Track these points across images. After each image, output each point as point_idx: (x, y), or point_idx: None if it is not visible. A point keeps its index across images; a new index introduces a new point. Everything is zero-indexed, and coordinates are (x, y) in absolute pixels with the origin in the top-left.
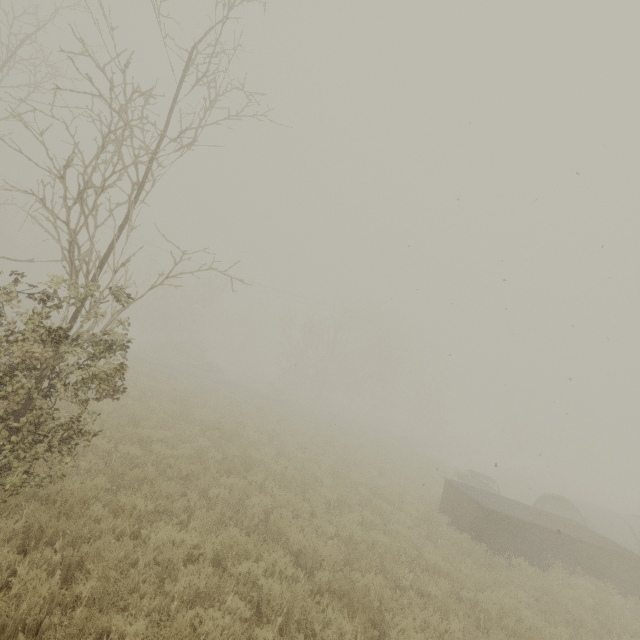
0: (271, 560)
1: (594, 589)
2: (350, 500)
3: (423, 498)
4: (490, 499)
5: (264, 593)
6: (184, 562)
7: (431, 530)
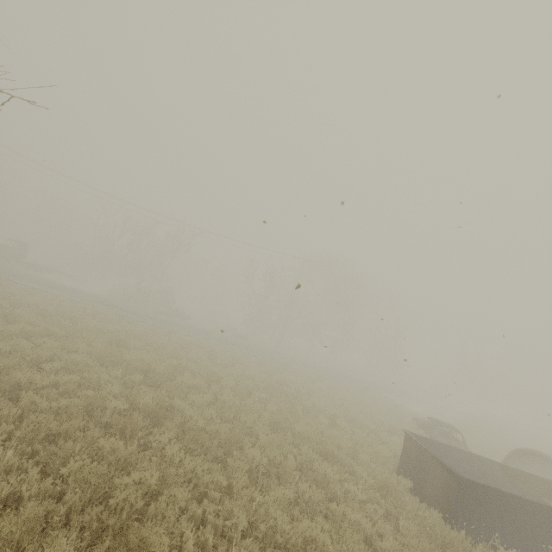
0: None
1: None
2: (286, 464)
3: (379, 455)
4: (460, 458)
5: None
6: None
7: (390, 504)
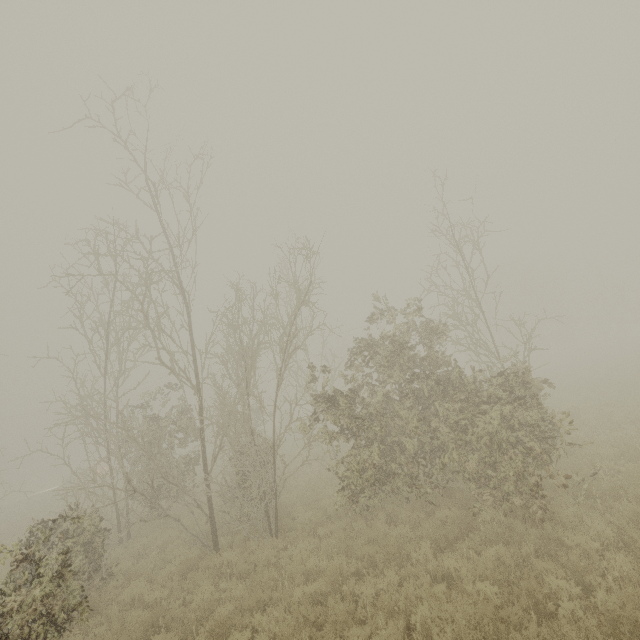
0: None
1: None
2: None
3: None
4: None
5: None
6: None
7: None
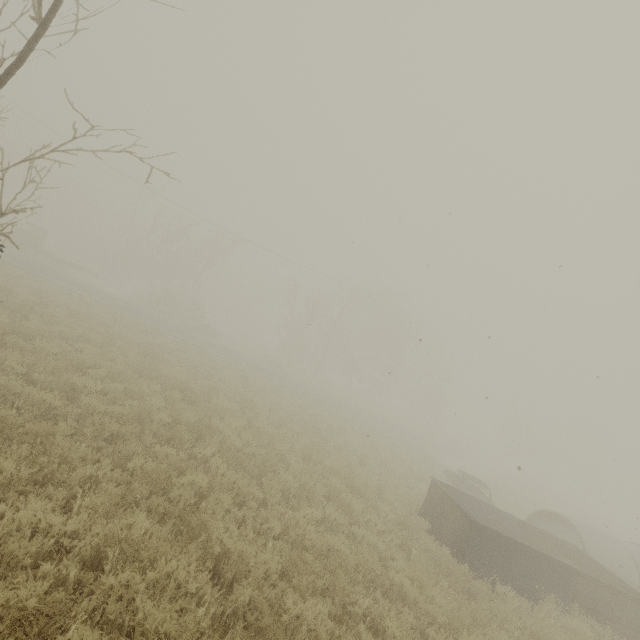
0: (167, 569)
1: (593, 636)
2: (315, 490)
3: (404, 497)
4: (480, 509)
5: (136, 621)
6: (52, 553)
7: (406, 537)
